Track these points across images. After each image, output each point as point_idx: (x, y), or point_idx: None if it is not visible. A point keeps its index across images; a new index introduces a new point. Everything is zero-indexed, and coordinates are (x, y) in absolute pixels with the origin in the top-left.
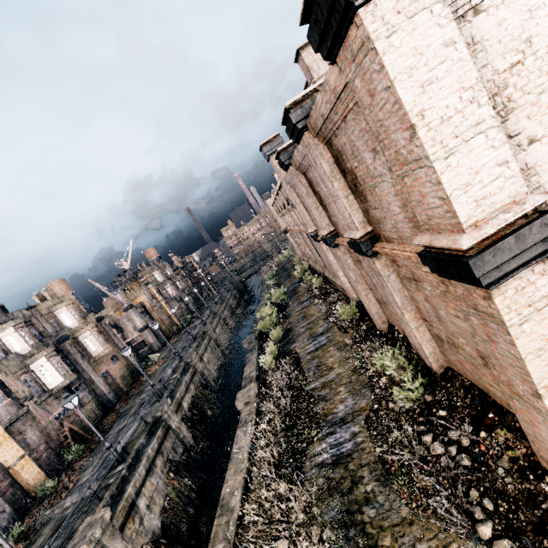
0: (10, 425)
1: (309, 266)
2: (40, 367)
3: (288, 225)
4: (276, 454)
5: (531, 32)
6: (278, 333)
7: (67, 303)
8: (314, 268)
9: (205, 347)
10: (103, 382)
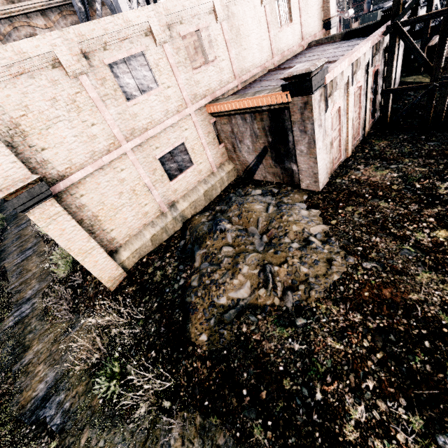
0: None
1: None
2: None
3: None
4: None
5: (27, 103)
6: None
7: None
8: None
9: None
10: None
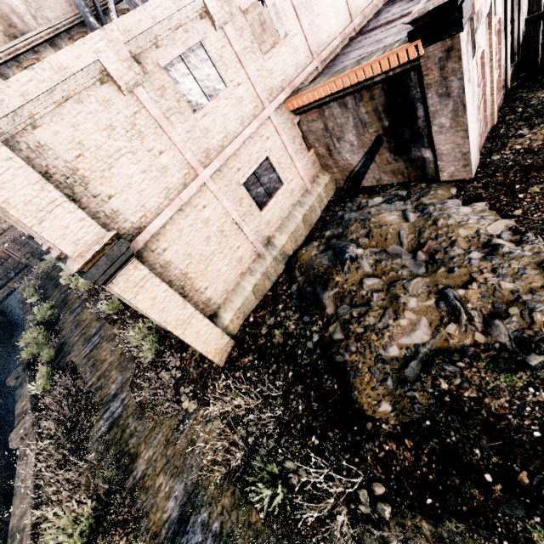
0: None
1: None
2: None
3: None
4: (61, 456)
5: (80, 138)
6: (49, 353)
7: None
8: None
9: None
10: None
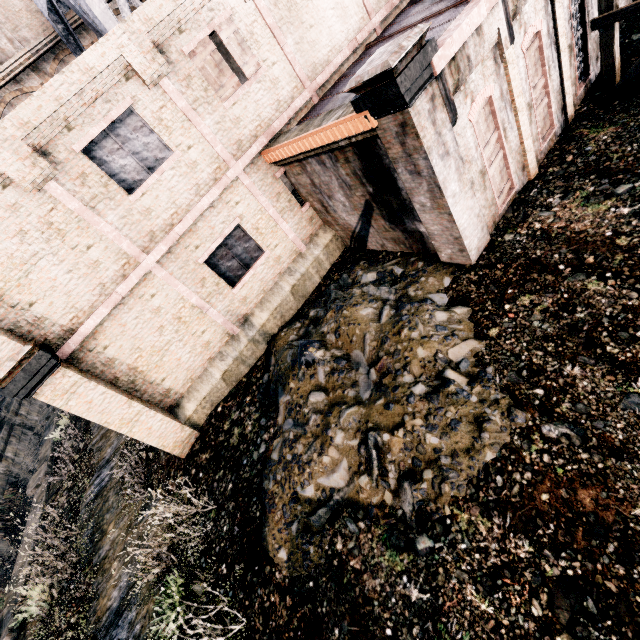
0: None
1: None
2: None
3: None
4: (57, 516)
5: None
6: None
7: None
8: None
9: (3, 441)
10: None
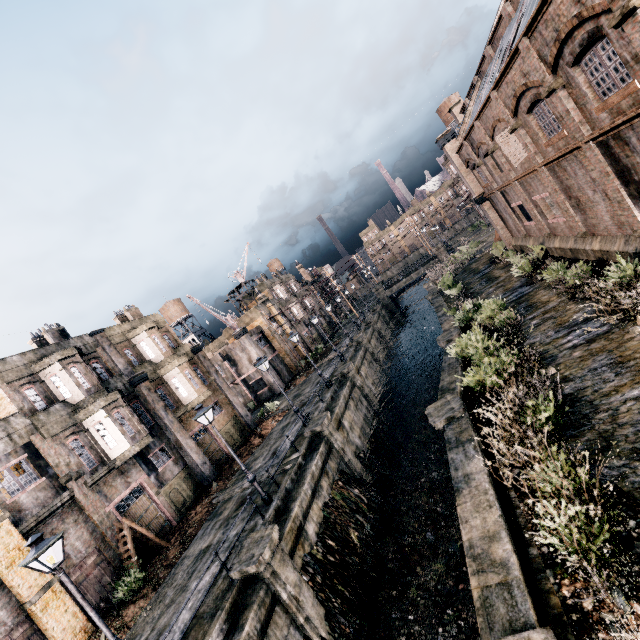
0: (38, 523)
1: (542, 255)
2: (98, 425)
3: (493, 180)
4: None
5: None
6: (551, 411)
7: (148, 327)
8: (570, 253)
9: (344, 400)
10: (195, 446)
